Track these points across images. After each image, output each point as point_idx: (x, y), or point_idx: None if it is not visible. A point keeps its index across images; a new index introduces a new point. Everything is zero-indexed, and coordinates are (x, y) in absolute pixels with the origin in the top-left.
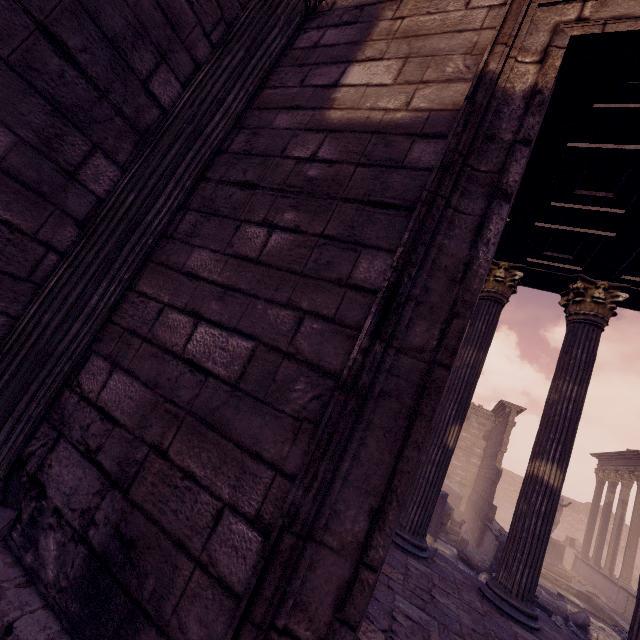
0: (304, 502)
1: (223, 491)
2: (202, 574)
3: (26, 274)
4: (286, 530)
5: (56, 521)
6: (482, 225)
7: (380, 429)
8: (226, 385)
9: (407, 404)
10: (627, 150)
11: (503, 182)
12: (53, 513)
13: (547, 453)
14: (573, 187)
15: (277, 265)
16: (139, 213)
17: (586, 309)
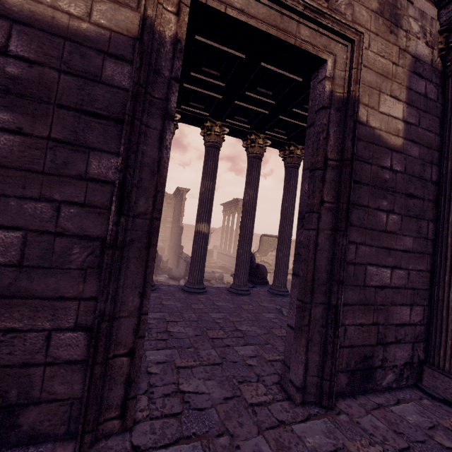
0: (106, 307)
1: (45, 325)
2: (52, 367)
3: None
4: (101, 322)
5: None
6: (162, 137)
7: (134, 258)
8: (10, 267)
9: (144, 242)
10: (224, 50)
11: (169, 108)
12: None
13: (202, 219)
14: (201, 65)
15: (14, 166)
16: None
17: (213, 139)
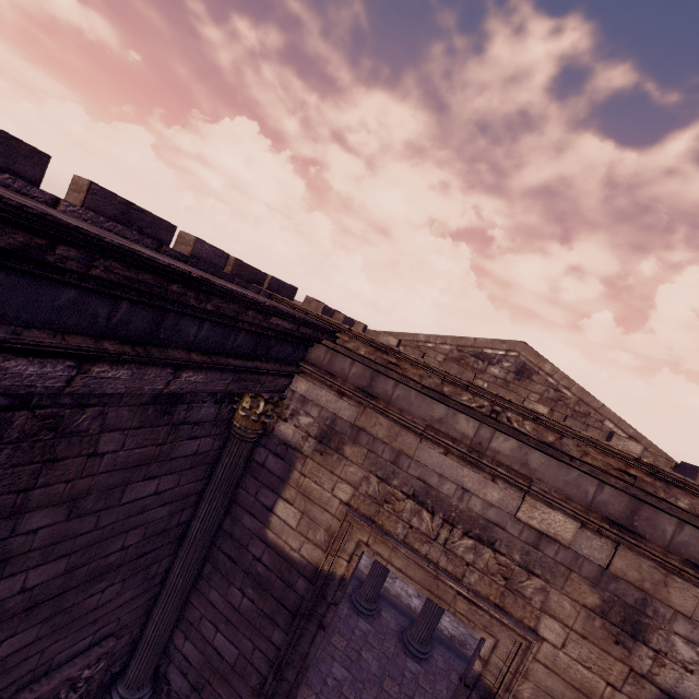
0: None
1: None
2: None
3: (145, 611)
4: None
5: (177, 696)
6: (314, 639)
7: None
8: (230, 666)
9: (284, 698)
10: None
11: (324, 622)
12: (175, 692)
13: None
14: None
15: (246, 617)
16: (186, 584)
17: None
